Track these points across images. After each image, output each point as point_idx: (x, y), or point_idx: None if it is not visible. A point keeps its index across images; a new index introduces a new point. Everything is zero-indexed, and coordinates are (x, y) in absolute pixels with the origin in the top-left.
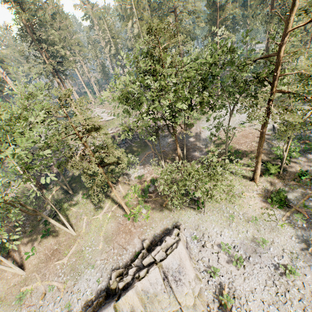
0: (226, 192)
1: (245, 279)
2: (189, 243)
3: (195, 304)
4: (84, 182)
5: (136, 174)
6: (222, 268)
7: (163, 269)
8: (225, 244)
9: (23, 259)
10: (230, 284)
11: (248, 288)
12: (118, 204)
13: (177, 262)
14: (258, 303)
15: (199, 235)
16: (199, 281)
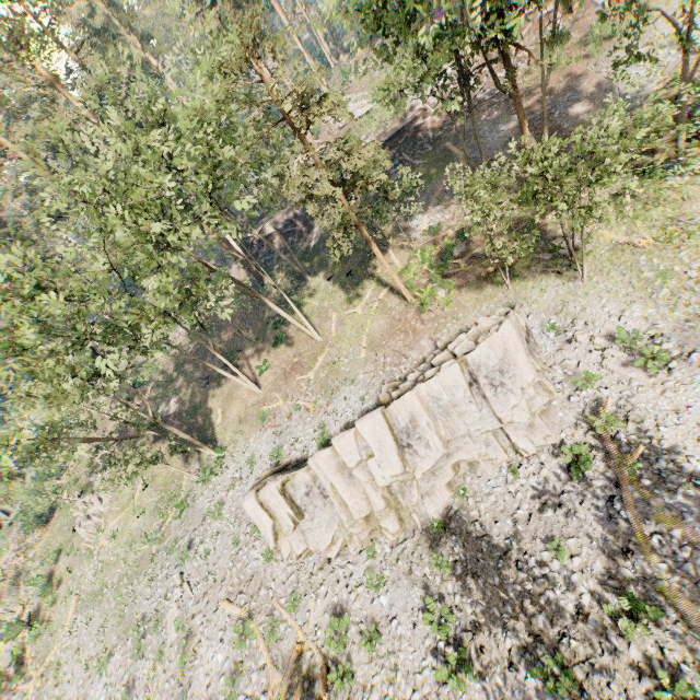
0: (662, 224)
1: (664, 392)
2: (537, 339)
3: (533, 426)
4: (325, 257)
5: (426, 226)
6: (609, 376)
7: (468, 367)
8: (629, 333)
9: (255, 376)
10: (621, 401)
11: (667, 407)
12: (389, 288)
13: (498, 355)
14: (685, 430)
15: (562, 322)
16: (548, 394)
